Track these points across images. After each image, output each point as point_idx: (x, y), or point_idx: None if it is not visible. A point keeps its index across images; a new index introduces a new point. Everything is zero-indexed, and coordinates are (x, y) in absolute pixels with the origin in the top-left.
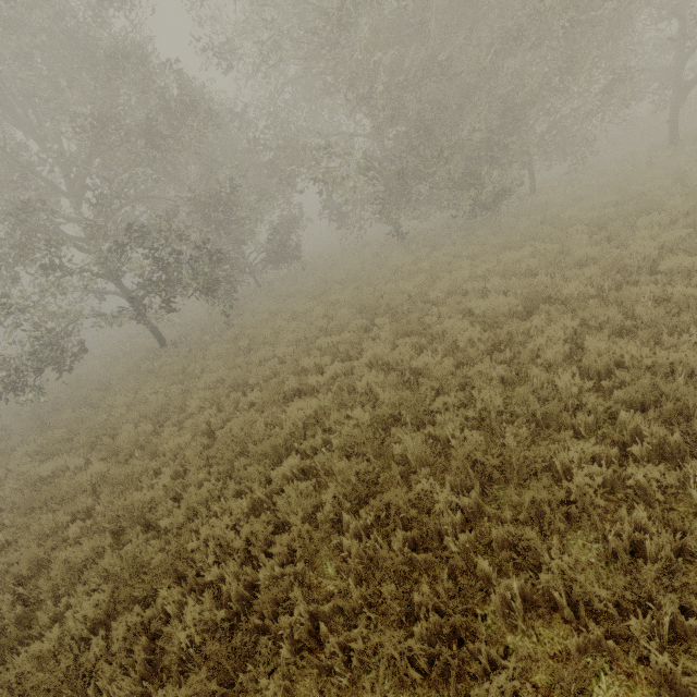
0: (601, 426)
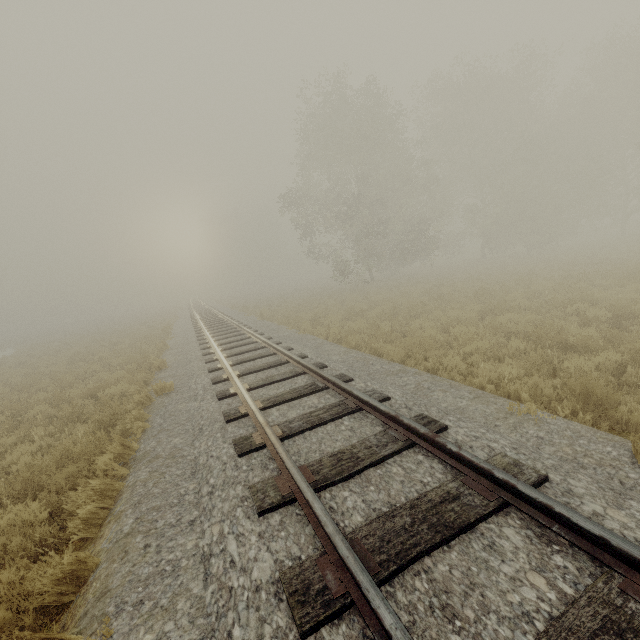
0: None
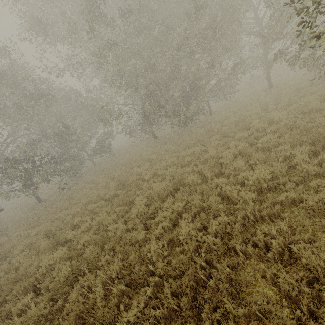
0: (168, 281)
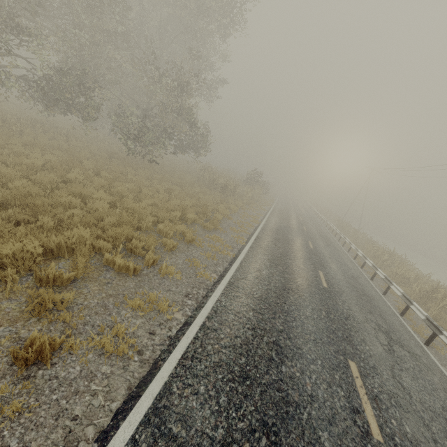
0: None
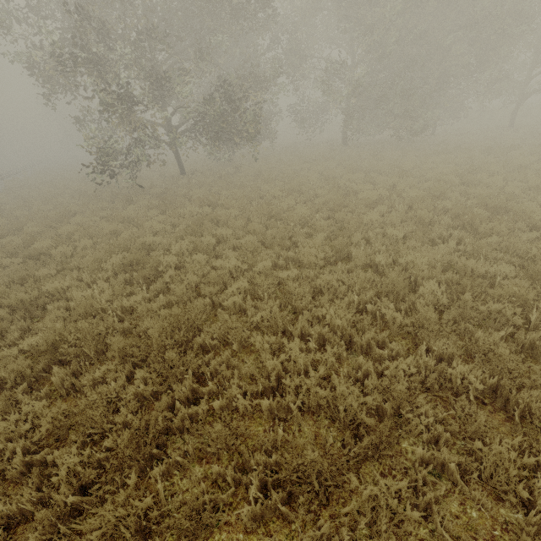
0: None
